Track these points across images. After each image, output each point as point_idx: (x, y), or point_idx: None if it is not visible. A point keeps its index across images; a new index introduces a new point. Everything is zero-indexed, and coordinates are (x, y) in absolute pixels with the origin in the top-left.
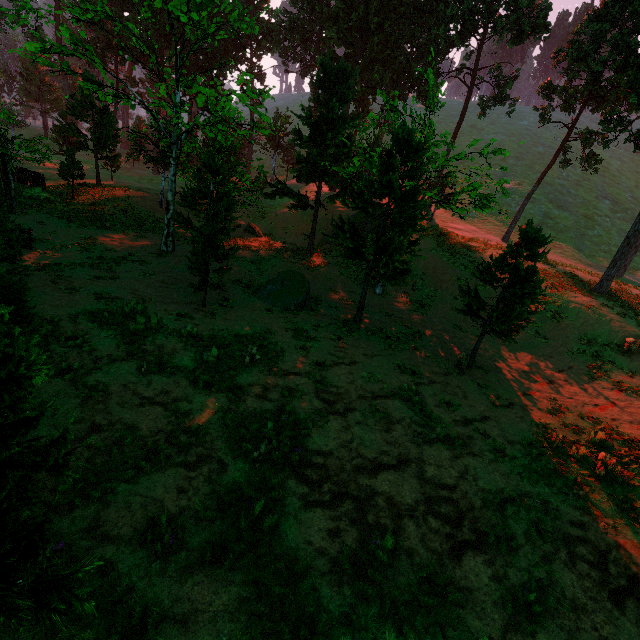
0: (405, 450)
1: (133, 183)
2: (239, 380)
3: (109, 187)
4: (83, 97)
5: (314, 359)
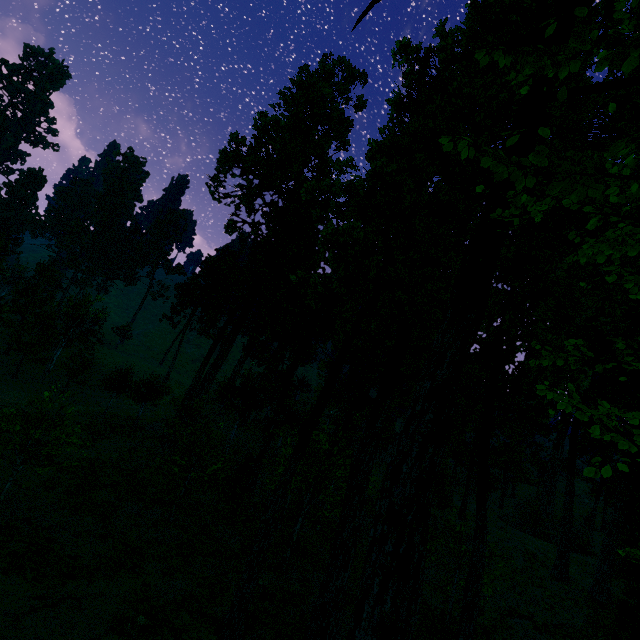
0: None
1: None
2: None
3: None
4: None
5: None
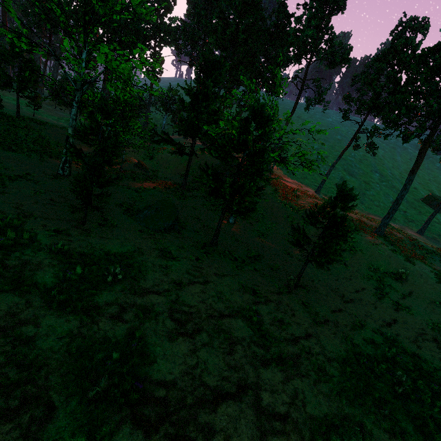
0: (244, 374)
1: (52, 120)
2: (98, 299)
3: (27, 119)
4: (12, 47)
5: (173, 278)
